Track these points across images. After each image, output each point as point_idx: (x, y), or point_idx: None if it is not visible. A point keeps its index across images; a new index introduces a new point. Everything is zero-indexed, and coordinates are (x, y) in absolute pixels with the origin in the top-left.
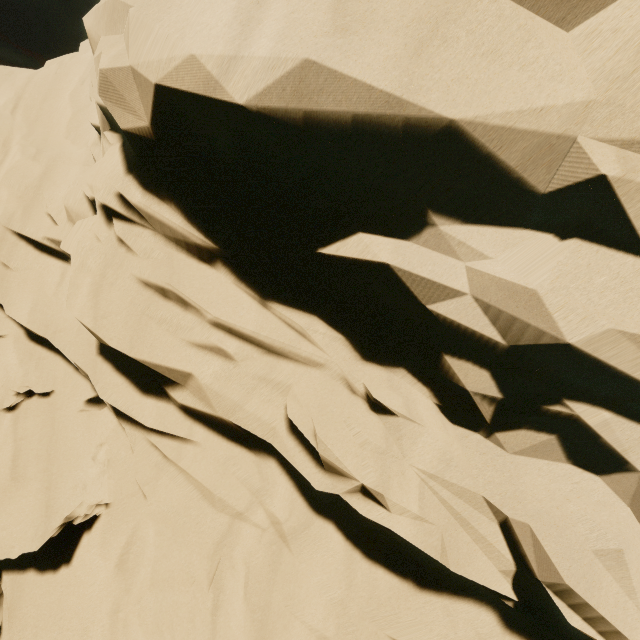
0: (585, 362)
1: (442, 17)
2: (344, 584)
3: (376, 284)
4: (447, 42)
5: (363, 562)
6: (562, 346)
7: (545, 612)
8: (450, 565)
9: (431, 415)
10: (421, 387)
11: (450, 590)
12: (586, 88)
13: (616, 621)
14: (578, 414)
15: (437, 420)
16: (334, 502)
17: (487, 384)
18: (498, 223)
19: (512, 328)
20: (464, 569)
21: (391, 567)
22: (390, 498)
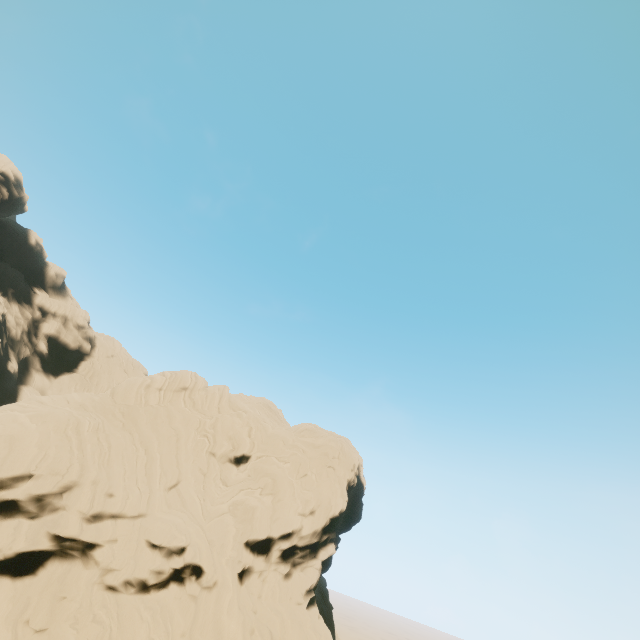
0: (43, 491)
1: (5, 461)
2: (14, 590)
3: (4, 499)
4: (7, 463)
5: (20, 579)
6: (38, 490)
7: (63, 542)
8: (36, 544)
9: (27, 520)
10: (23, 516)
11: (46, 562)
12: (30, 461)
13: (65, 527)
14: (49, 499)
15: (28, 520)
16: (6, 569)
17: (34, 505)
18: (26, 479)
19: (32, 492)
20: (39, 543)
21: (30, 574)
22: (17, 539)
